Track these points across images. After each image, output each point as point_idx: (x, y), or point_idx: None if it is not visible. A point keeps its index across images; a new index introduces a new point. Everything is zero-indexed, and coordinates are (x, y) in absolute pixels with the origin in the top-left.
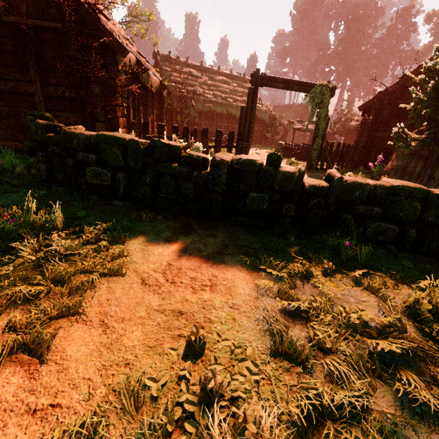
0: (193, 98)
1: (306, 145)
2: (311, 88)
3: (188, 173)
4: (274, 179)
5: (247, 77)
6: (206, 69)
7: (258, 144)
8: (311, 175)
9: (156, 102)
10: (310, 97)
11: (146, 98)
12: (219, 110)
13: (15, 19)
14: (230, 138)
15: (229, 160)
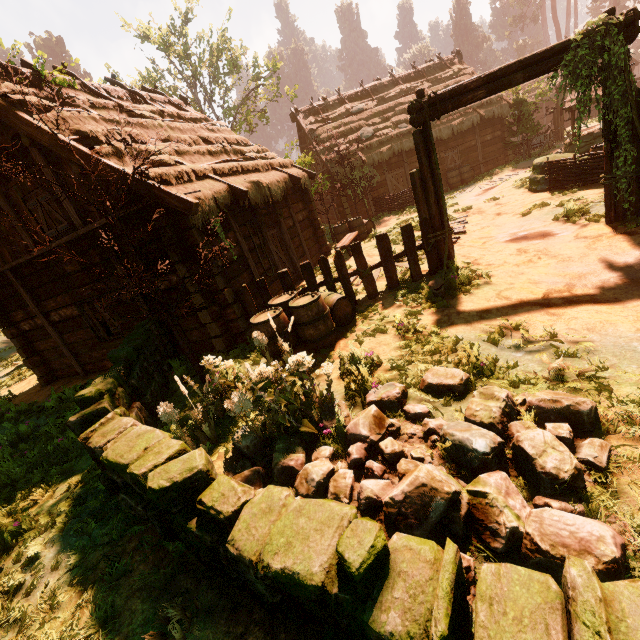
0: (360, 149)
1: (601, 149)
2: (562, 56)
3: (216, 540)
4: (364, 634)
5: (446, 57)
6: (371, 90)
7: (500, 163)
8: (621, 250)
9: (295, 203)
10: (564, 77)
11: (274, 213)
12: (407, 145)
13: (86, 229)
14: (407, 238)
15: (253, 558)
